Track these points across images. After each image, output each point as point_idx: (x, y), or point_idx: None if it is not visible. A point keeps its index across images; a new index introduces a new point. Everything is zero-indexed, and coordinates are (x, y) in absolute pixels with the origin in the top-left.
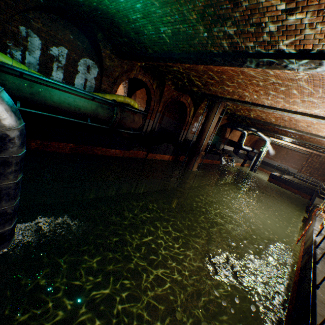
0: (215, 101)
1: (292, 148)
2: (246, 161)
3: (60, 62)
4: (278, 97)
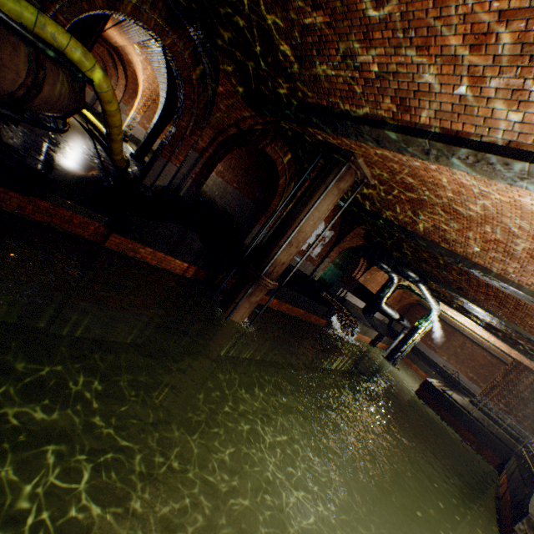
0: (335, 157)
1: (477, 338)
2: (382, 337)
3: None
4: None
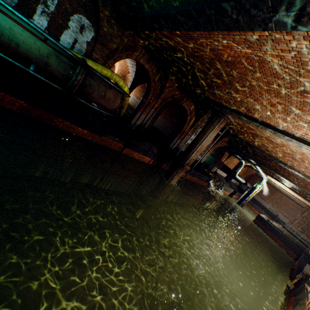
0: (218, 113)
1: (288, 194)
2: (235, 192)
3: (48, 6)
4: (301, 119)
